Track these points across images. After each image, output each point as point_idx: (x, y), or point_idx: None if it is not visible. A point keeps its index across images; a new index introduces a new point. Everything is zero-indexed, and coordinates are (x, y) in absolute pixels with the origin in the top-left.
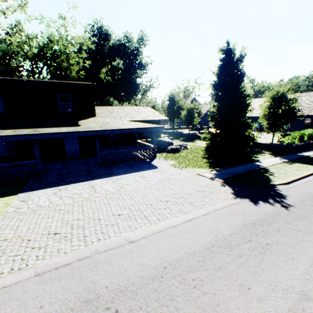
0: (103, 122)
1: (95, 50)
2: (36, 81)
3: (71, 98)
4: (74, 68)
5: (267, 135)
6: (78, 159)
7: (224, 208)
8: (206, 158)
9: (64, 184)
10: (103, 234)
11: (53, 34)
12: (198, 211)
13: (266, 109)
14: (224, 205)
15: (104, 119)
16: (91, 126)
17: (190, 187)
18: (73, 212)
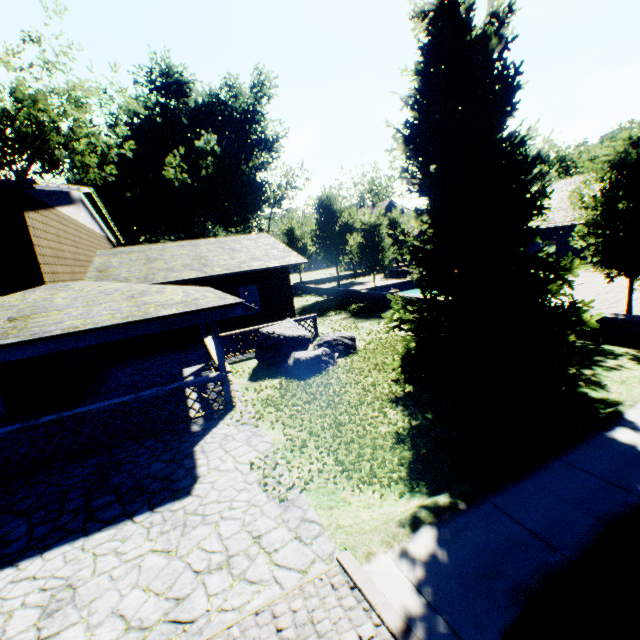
0: (25, 310)
1: (163, 122)
2: None
3: None
4: (87, 161)
5: (585, 276)
6: None
7: None
8: (405, 399)
9: None
10: None
11: (19, 83)
12: None
13: (599, 202)
14: None
15: (56, 293)
16: None
17: None
18: None
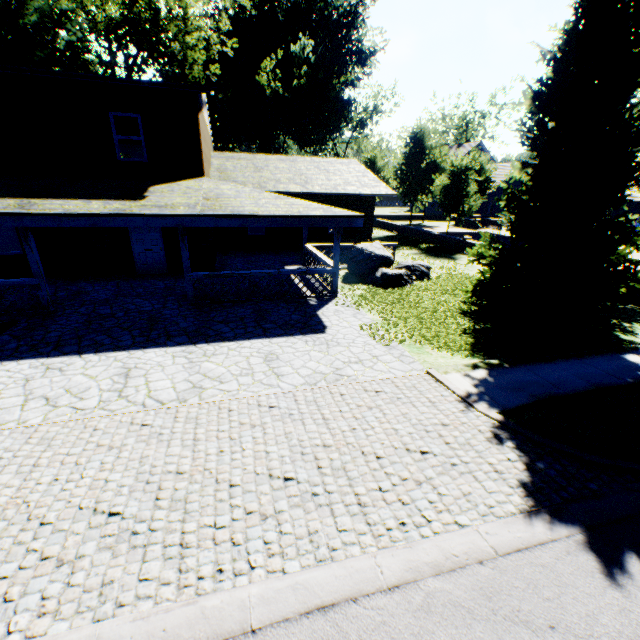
0: (209, 194)
1: (257, 15)
2: (52, 74)
3: (142, 125)
4: (196, 57)
5: None
6: (157, 279)
7: (477, 565)
8: (470, 314)
9: (71, 352)
10: (3, 606)
11: None
12: (372, 560)
13: None
14: (480, 549)
15: (219, 185)
16: (169, 202)
17: (386, 427)
18: (3, 469)
